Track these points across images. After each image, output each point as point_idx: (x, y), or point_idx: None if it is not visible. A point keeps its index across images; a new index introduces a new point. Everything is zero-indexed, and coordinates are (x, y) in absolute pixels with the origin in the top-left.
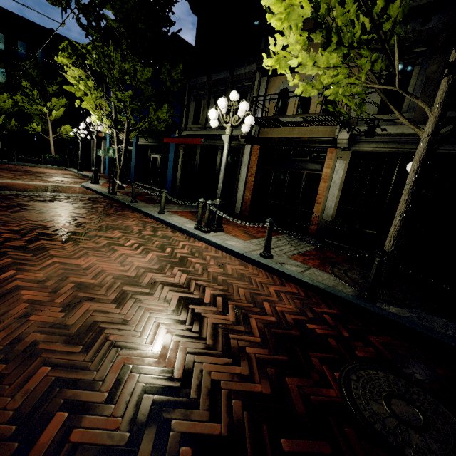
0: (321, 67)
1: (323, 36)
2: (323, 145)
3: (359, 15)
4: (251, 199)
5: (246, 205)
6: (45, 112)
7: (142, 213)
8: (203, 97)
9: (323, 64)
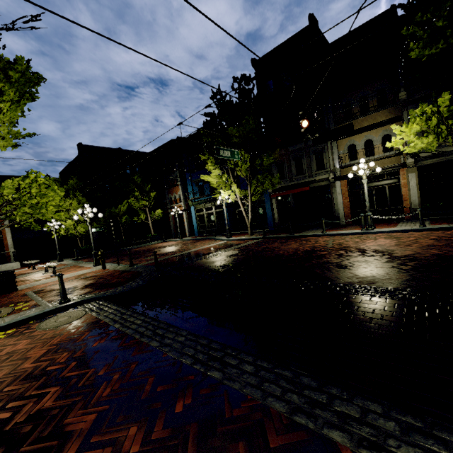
0: (425, 143)
1: (437, 138)
2: (395, 168)
3: (440, 125)
4: (350, 213)
5: (348, 217)
6: (146, 204)
7: (312, 236)
8: (284, 162)
9: (426, 142)
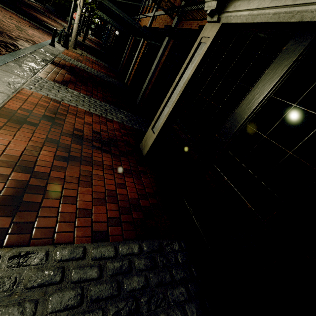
0: None
1: None
2: None
3: None
4: None
5: None
6: None
7: None
8: None
9: None
